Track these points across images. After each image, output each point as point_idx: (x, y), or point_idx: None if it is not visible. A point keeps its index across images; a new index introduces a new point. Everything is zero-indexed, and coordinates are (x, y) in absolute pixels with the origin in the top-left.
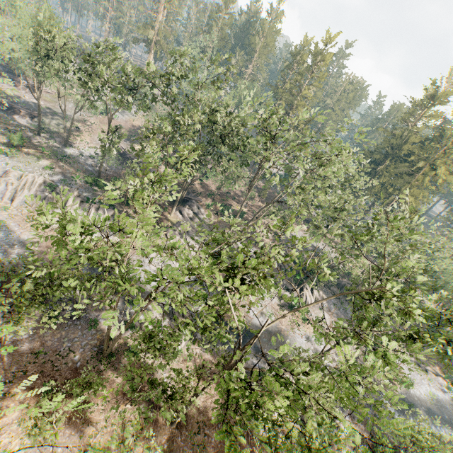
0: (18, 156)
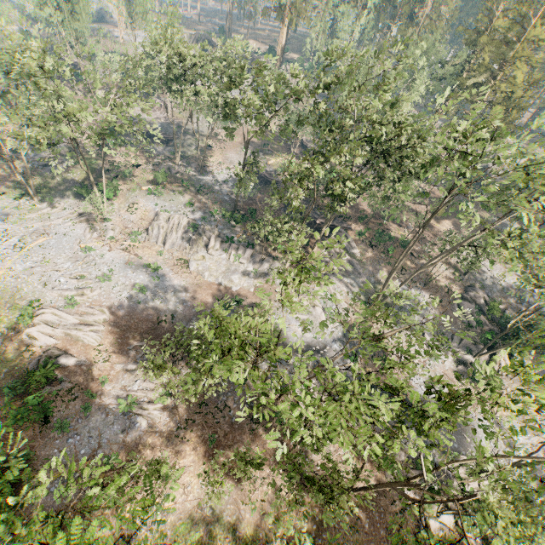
0: (163, 194)
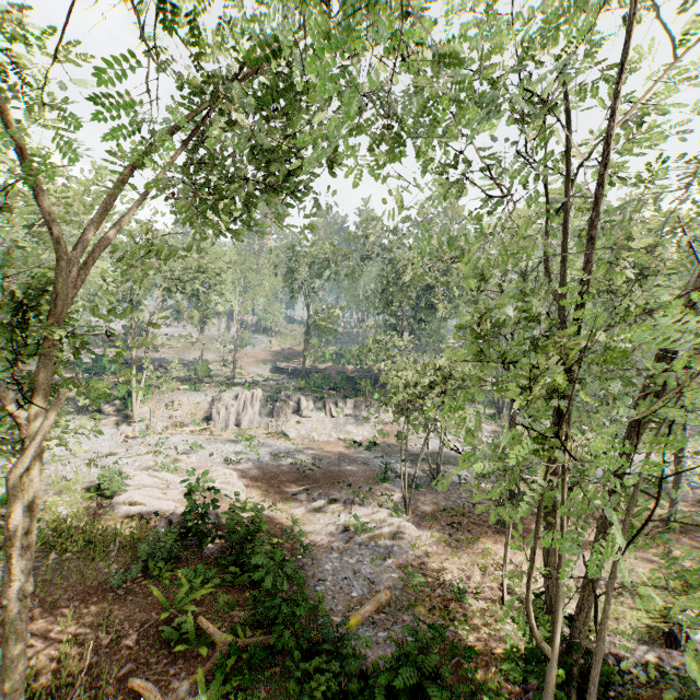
0: (206, 389)
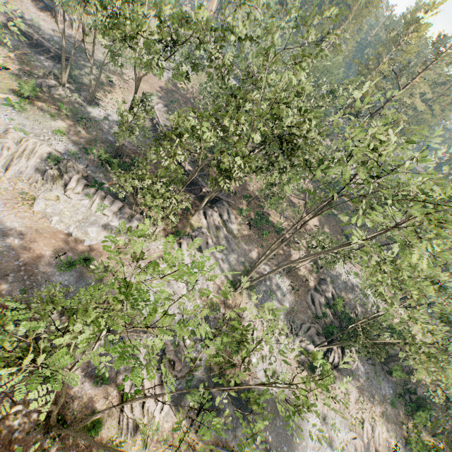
0: (27, 110)
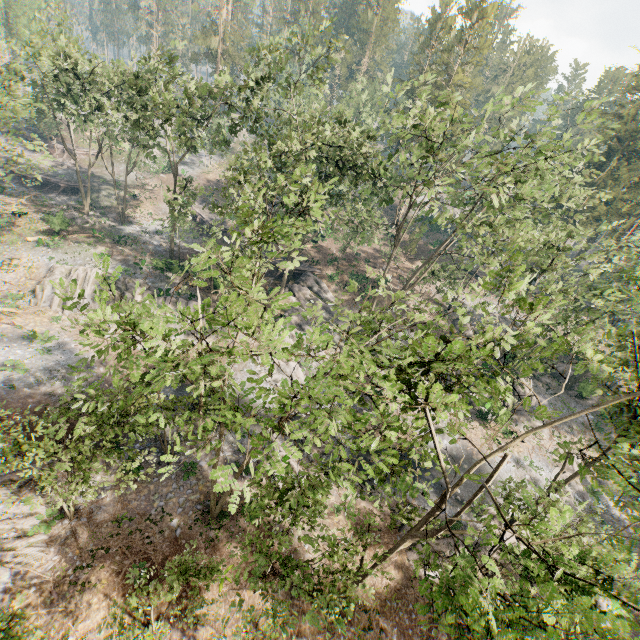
0: (62, 245)
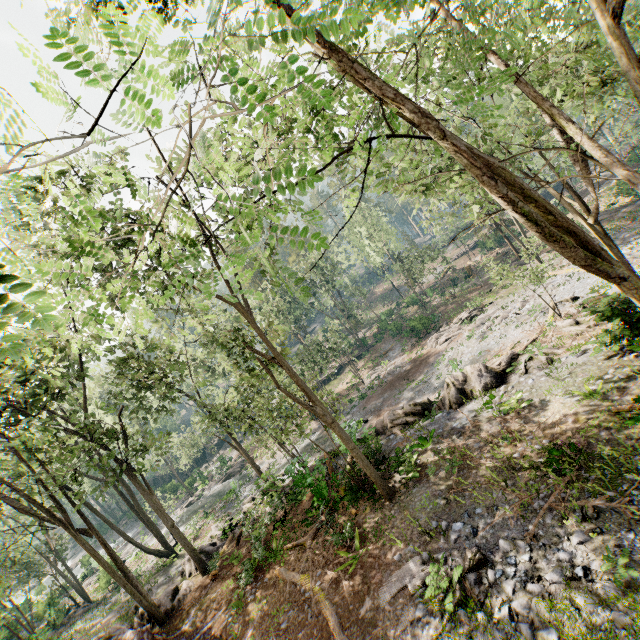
0: (623, 356)
